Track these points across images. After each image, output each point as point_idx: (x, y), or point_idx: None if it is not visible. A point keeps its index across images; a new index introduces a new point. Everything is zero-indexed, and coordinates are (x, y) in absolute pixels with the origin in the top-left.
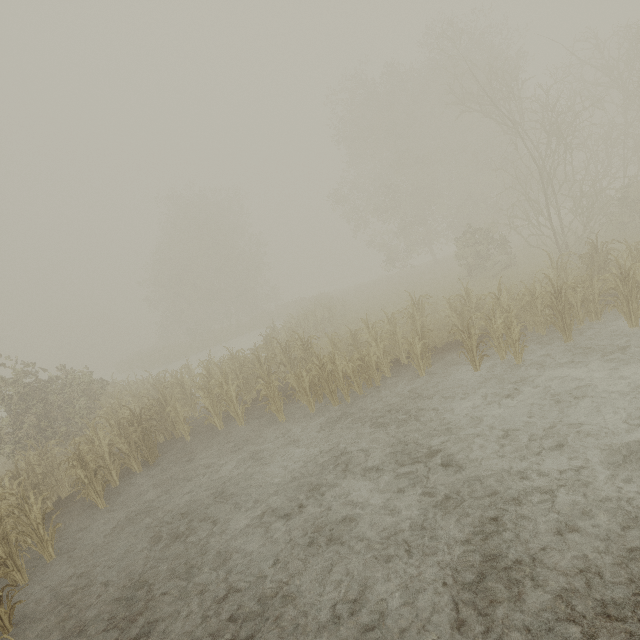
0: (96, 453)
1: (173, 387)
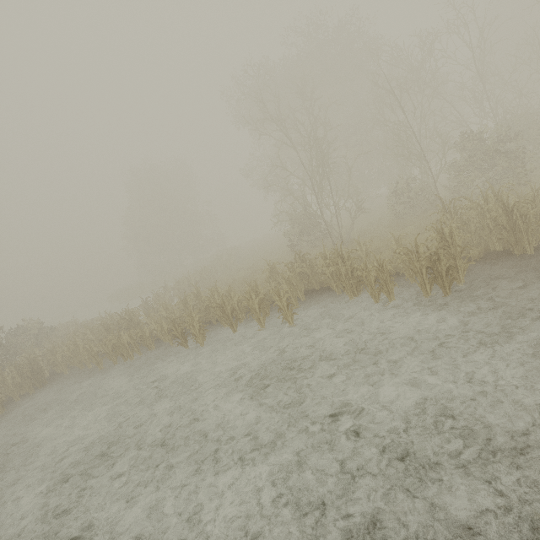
0: (4, 383)
1: (69, 339)
